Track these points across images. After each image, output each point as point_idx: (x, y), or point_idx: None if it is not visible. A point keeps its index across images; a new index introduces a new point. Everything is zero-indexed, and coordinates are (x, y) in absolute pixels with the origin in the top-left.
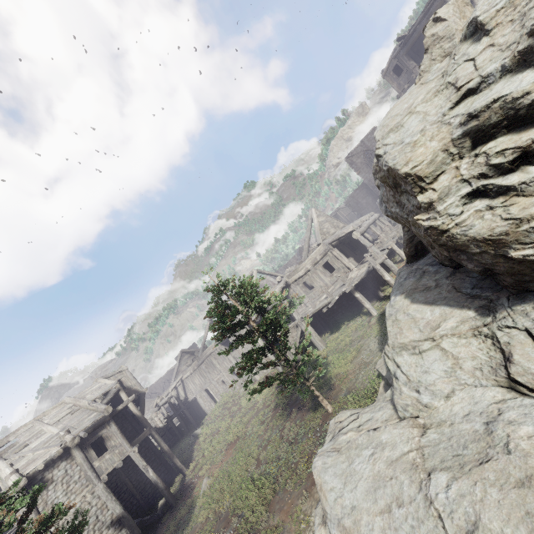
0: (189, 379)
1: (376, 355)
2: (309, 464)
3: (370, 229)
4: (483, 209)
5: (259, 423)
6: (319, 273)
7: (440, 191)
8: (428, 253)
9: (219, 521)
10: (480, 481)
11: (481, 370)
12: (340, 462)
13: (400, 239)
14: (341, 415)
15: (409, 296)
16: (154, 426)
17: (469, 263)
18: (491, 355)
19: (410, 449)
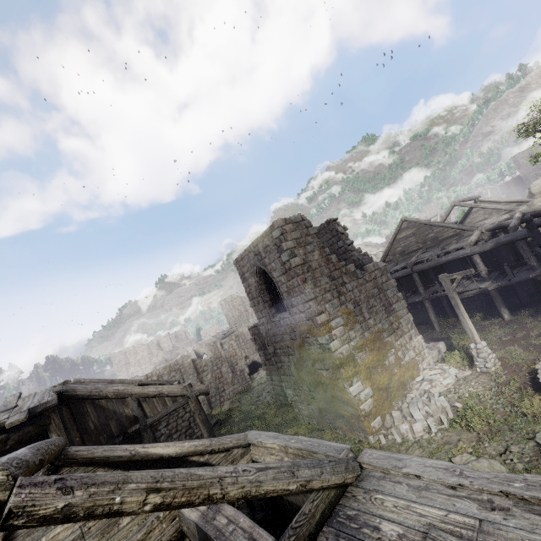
0: None
1: None
2: None
3: None
4: None
5: None
6: None
7: (537, 197)
8: None
9: None
10: None
11: None
12: None
13: None
14: None
15: None
16: None
17: None
18: None
19: None
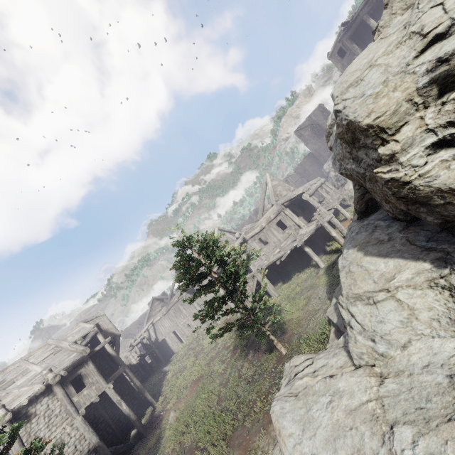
0: (159, 322)
1: (325, 302)
2: (265, 402)
3: (318, 191)
4: (449, 158)
5: (219, 362)
6: (272, 230)
7: (404, 142)
8: (378, 209)
9: (184, 452)
10: (451, 440)
11: (439, 321)
12: (297, 408)
13: (344, 201)
14: (296, 360)
15: (362, 249)
16: (129, 363)
17: (428, 215)
18: (449, 307)
19: (368, 398)
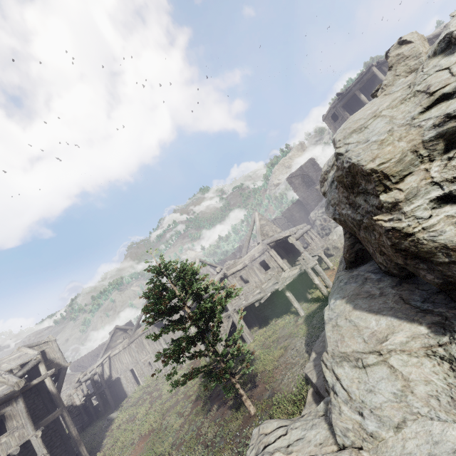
0: (117, 356)
1: (303, 356)
2: None
3: (303, 236)
4: (455, 214)
5: (177, 415)
6: (255, 269)
7: (408, 191)
8: (368, 260)
9: None
10: None
11: (438, 398)
12: None
13: (327, 250)
14: (267, 426)
15: (351, 301)
16: (71, 404)
17: (428, 273)
18: (449, 383)
19: None
